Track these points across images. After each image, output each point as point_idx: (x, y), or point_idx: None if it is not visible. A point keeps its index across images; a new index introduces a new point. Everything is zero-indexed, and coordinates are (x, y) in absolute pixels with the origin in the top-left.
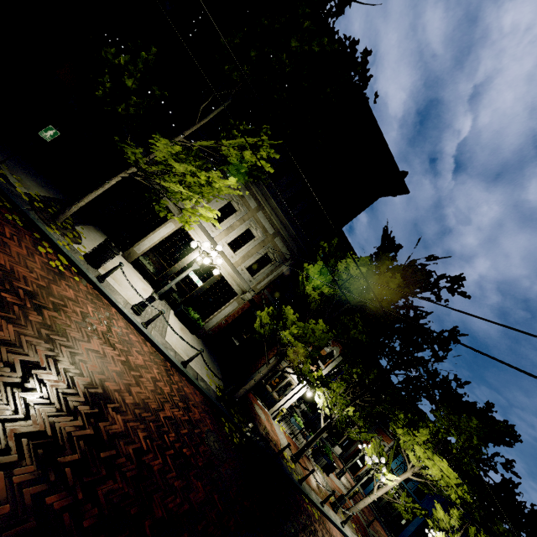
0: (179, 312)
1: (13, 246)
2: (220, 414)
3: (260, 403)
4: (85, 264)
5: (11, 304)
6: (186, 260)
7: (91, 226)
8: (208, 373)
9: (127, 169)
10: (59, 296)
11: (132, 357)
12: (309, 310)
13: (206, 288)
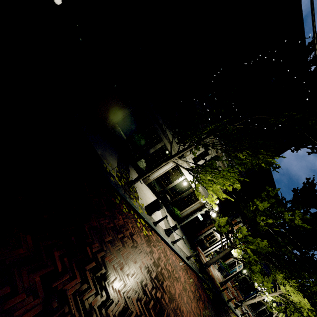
0: (170, 211)
1: (137, 239)
2: (201, 281)
3: (199, 248)
4: (147, 216)
5: (161, 299)
6: (176, 182)
7: (129, 169)
8: (189, 251)
9: (172, 158)
10: (157, 262)
11: (181, 279)
12: (259, 233)
13: (184, 196)
